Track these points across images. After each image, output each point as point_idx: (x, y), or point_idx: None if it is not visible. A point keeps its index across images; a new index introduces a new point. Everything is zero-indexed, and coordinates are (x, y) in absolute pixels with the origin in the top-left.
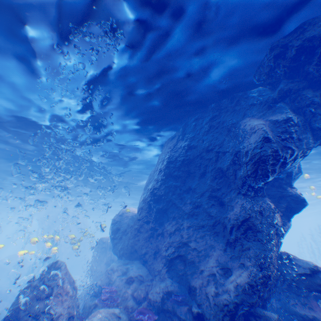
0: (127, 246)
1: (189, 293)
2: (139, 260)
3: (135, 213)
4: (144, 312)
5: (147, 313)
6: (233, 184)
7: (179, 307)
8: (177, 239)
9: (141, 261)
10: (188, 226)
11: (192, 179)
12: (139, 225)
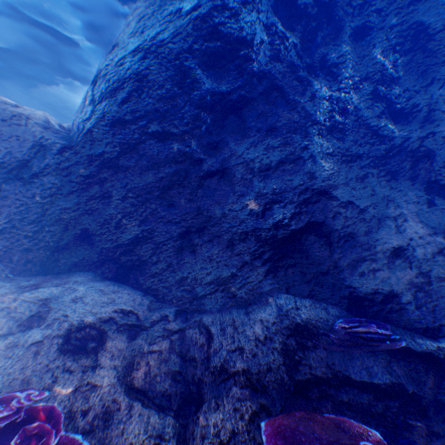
0: (35, 223)
1: (355, 313)
2: (91, 269)
3: (58, 122)
4: (347, 443)
5: (363, 442)
6: (444, 71)
7: (355, 359)
8: (297, 186)
9: (103, 270)
10: (326, 155)
11: (335, 38)
12: (116, 143)
